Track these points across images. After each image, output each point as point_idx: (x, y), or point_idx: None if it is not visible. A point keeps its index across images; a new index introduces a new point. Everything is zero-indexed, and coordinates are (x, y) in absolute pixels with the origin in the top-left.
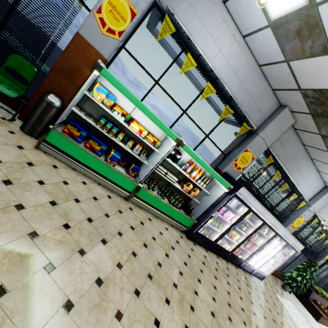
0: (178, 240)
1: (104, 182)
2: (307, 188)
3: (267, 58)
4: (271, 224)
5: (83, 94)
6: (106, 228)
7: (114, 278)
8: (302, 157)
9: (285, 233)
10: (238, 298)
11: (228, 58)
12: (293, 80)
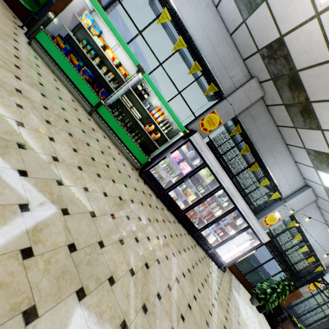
0: (126, 165)
1: (73, 90)
2: (283, 181)
3: (233, 24)
4: (228, 191)
5: (78, 23)
6: (53, 98)
7: (34, 103)
8: (276, 140)
9: (245, 210)
10: (166, 232)
11: (202, 23)
12: (252, 41)
